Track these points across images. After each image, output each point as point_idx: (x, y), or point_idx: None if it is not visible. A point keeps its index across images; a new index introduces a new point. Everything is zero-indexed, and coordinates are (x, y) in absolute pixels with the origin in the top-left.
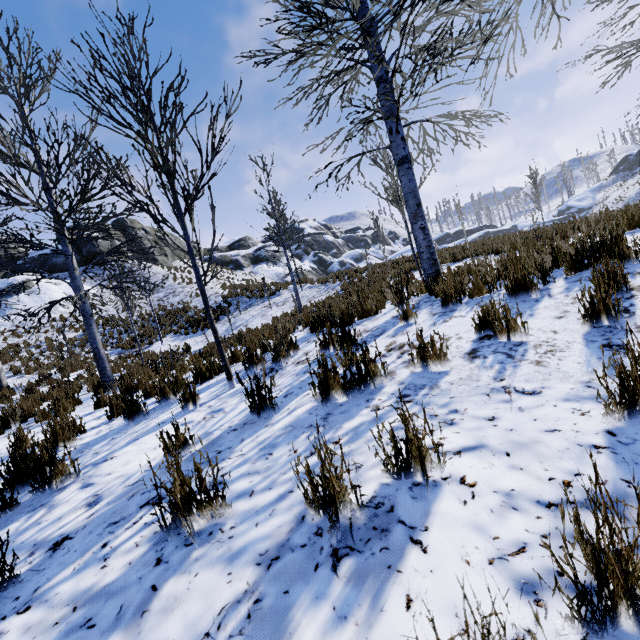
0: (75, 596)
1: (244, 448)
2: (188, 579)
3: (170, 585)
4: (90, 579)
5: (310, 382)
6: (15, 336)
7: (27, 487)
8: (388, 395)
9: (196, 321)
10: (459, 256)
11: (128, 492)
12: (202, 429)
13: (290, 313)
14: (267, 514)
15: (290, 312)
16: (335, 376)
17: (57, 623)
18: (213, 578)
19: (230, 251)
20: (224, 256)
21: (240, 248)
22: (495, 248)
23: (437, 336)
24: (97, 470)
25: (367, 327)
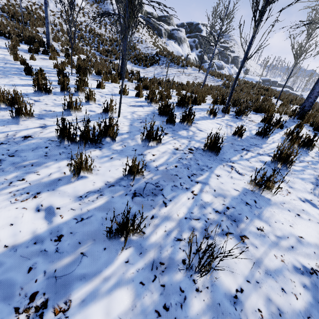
0: (249, 166)
1: (266, 147)
2: (291, 178)
3: (286, 177)
4: (249, 164)
5: (287, 136)
6: (41, 10)
7: (165, 117)
8: (314, 155)
9: (140, 59)
10: (294, 102)
11: (227, 141)
12: (233, 130)
13: (198, 84)
14: (302, 173)
15: (198, 83)
16: (299, 139)
17: (252, 171)
18: (300, 181)
19: (158, 21)
20: (155, 22)
21: (164, 22)
22: (317, 109)
23: (318, 141)
24: (196, 126)
25: (273, 119)
